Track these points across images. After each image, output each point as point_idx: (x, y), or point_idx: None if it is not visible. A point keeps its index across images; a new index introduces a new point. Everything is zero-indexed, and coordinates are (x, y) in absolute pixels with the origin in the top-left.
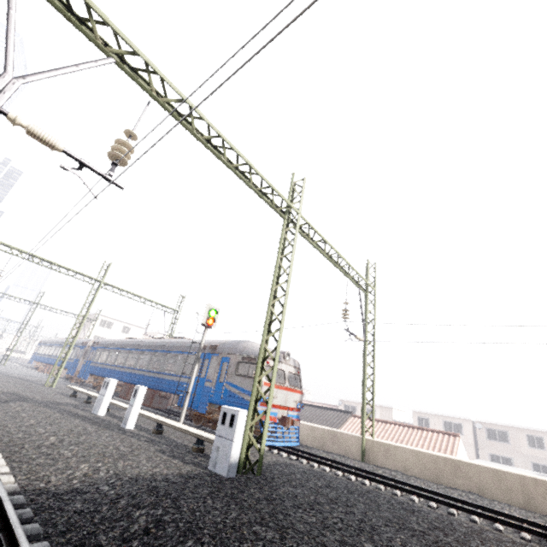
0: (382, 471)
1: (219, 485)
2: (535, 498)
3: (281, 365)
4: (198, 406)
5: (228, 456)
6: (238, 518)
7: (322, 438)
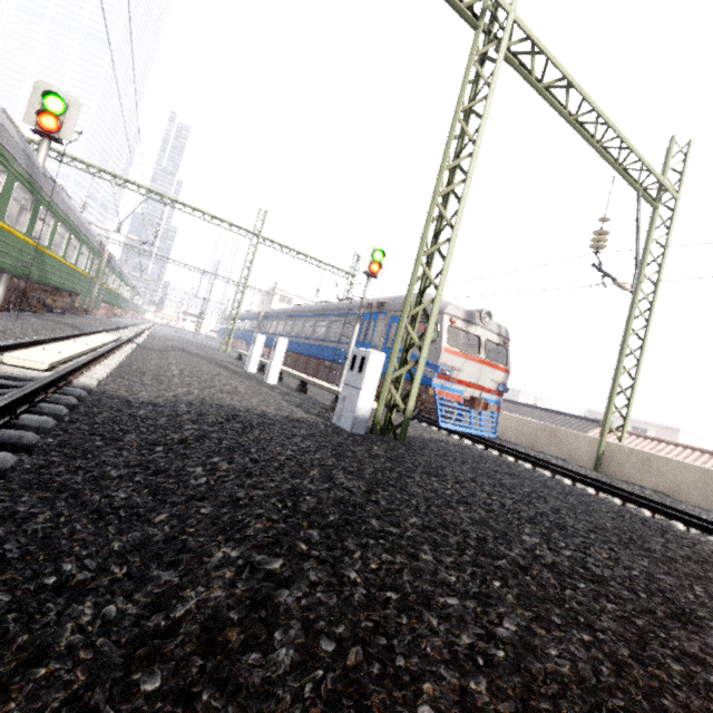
0: (627, 486)
1: (329, 434)
2: None
3: (475, 328)
4: None
5: (354, 408)
6: (321, 460)
7: (533, 435)
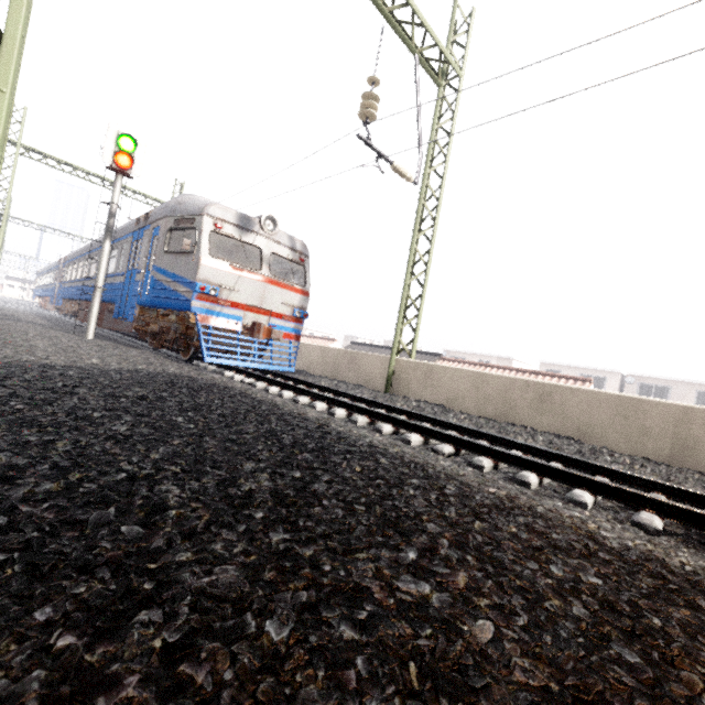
0: (404, 403)
1: None
2: (700, 448)
3: (255, 238)
4: (128, 313)
5: None
6: None
7: (335, 364)
